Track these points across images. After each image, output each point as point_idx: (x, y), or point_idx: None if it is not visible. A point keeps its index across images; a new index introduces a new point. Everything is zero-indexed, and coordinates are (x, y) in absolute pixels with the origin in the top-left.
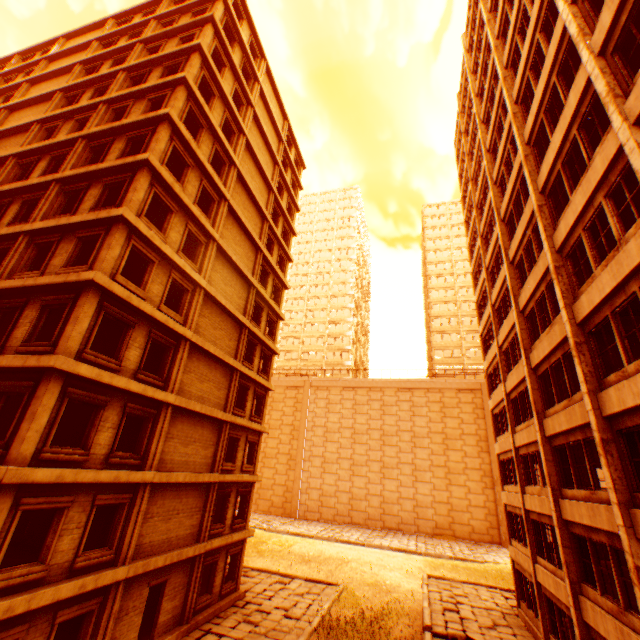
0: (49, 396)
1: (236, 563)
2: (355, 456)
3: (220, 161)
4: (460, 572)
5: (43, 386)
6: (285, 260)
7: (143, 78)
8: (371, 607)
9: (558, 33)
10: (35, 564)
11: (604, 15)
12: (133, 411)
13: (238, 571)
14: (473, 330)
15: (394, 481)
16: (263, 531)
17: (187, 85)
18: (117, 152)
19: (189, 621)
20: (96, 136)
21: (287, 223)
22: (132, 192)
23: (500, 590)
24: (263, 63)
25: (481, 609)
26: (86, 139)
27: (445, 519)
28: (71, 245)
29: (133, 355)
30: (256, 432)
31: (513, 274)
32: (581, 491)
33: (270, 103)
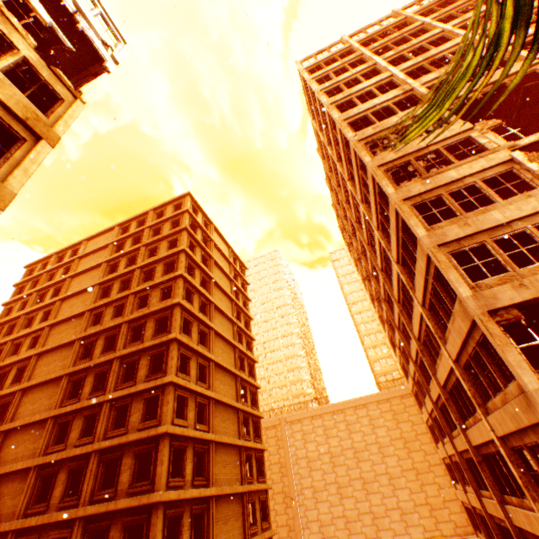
0: (159, 521)
1: None
2: (338, 478)
3: (204, 304)
4: None
5: (154, 515)
6: (250, 341)
7: (151, 270)
8: None
9: (376, 236)
10: None
11: (392, 250)
12: (196, 511)
13: None
14: None
15: (377, 494)
16: None
17: (183, 276)
18: (151, 329)
19: None
20: (134, 319)
21: (245, 314)
22: (170, 360)
23: None
24: (212, 226)
25: None
26: (127, 322)
27: (430, 520)
28: (140, 404)
29: (189, 469)
30: (263, 490)
31: (402, 336)
32: (486, 492)
33: (219, 245)
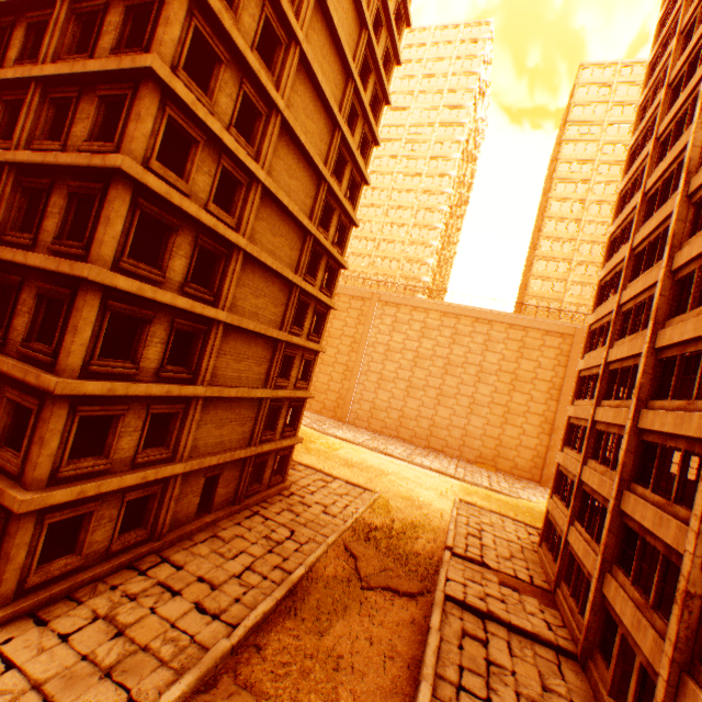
0: (89, 310)
1: (284, 462)
2: (413, 379)
3: None
4: (491, 502)
5: (81, 298)
6: (370, 143)
7: None
8: (401, 518)
9: None
10: (100, 458)
11: None
12: (181, 327)
13: (286, 469)
14: (589, 262)
15: (448, 410)
16: (313, 431)
17: None
18: None
19: (240, 503)
20: None
21: (380, 84)
22: (163, 26)
23: (525, 525)
24: None
25: (502, 540)
26: None
27: (490, 452)
28: (92, 107)
29: (178, 265)
30: (313, 351)
31: (684, 215)
32: (655, 496)
33: None
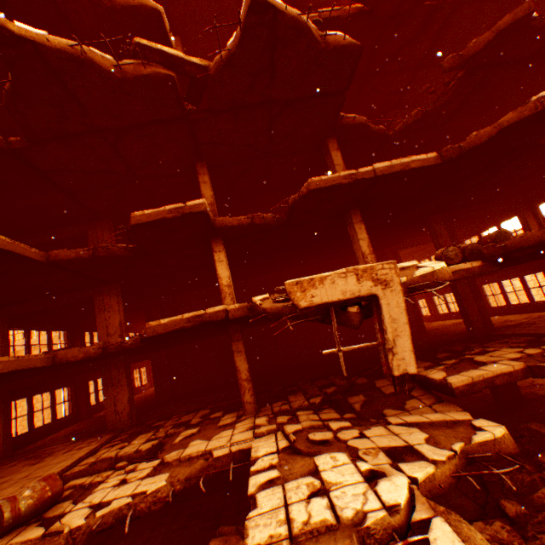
0: None
1: None
2: None
3: None
4: None
5: None
6: None
7: None
8: None
9: None
10: None
11: None
12: None
13: None
14: None
15: None
16: None
17: None
18: None
19: None
20: None
21: None
22: None
23: None
24: None
25: None
26: None
27: None
28: None
29: None
30: None
31: None
32: None
33: None
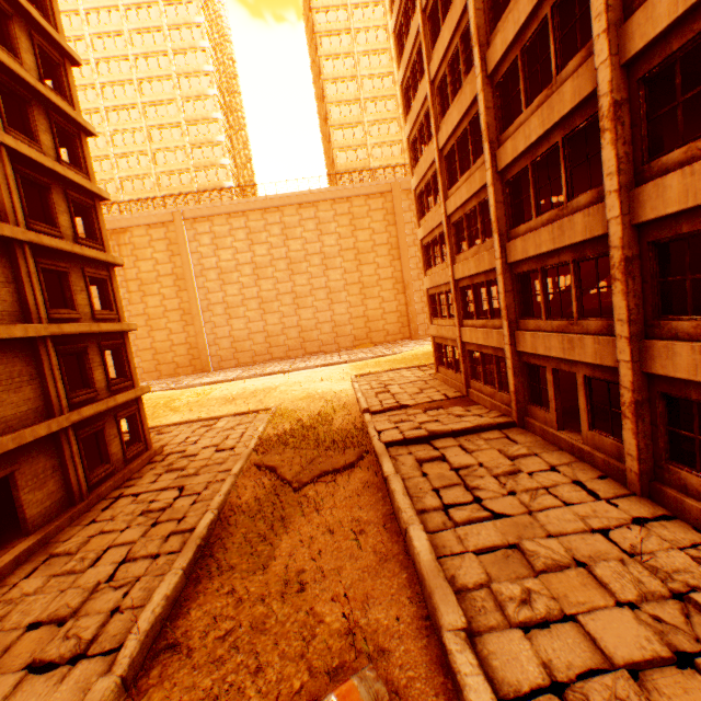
0: None
1: (137, 425)
2: (263, 294)
3: None
4: (383, 366)
5: None
6: None
7: None
8: (308, 415)
9: None
10: None
11: None
12: None
13: (144, 432)
14: (379, 120)
15: (310, 309)
16: (173, 391)
17: None
18: None
19: (86, 499)
20: None
21: None
22: None
23: (418, 368)
24: None
25: (407, 384)
26: None
27: (363, 331)
28: None
29: None
30: (101, 266)
31: None
32: (544, 217)
33: None
